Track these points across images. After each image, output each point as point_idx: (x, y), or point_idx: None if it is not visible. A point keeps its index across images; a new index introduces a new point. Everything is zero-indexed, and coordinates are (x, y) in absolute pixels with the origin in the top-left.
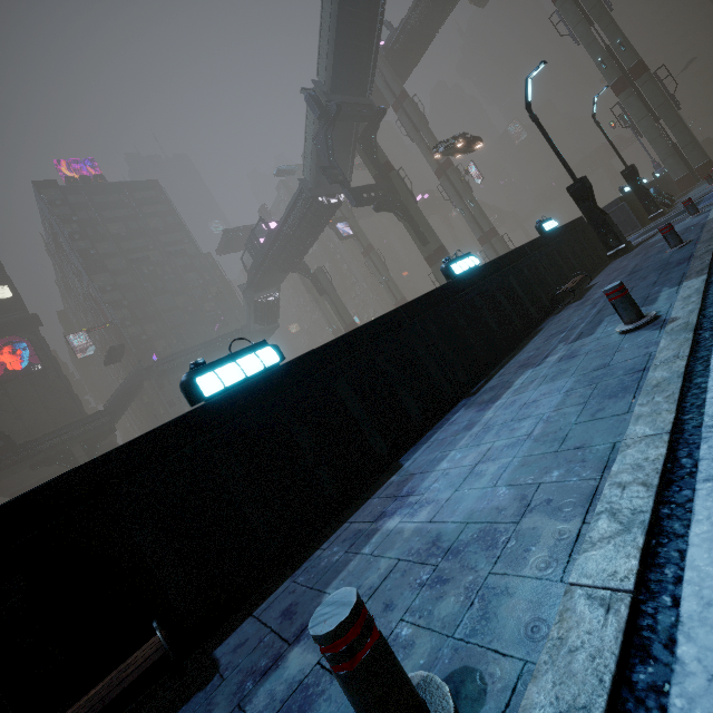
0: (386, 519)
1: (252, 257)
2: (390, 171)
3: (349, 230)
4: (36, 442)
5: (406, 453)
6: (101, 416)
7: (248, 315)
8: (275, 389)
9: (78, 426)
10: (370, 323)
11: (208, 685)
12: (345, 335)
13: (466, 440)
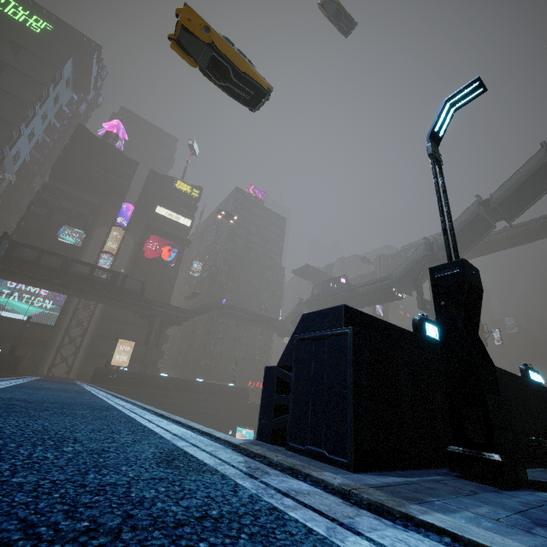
0: None
1: (322, 289)
2: None
3: (381, 311)
4: (151, 302)
5: None
6: (186, 312)
7: (290, 316)
8: (542, 393)
9: (173, 309)
10: None
11: None
12: None
13: None
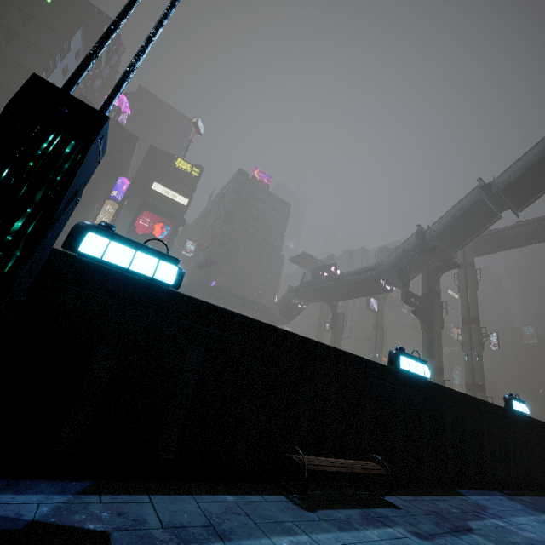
0: (488, 517)
1: (311, 277)
2: (437, 298)
3: (376, 306)
4: None
5: (460, 490)
6: None
7: (279, 304)
8: (421, 390)
9: None
10: (467, 395)
11: (401, 510)
12: (455, 391)
13: (534, 518)
